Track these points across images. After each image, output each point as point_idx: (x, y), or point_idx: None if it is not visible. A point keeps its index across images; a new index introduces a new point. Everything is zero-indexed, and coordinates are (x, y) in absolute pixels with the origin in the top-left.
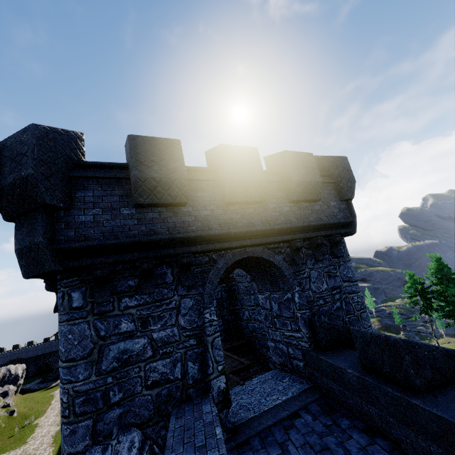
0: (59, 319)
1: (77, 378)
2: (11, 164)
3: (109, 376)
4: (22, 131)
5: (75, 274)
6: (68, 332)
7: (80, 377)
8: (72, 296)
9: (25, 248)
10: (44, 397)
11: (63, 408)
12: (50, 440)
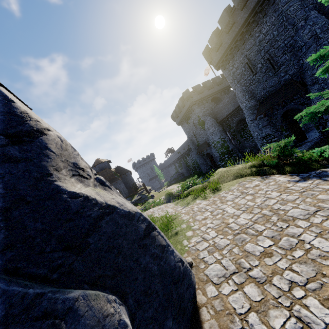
0: None
1: (296, 2)
2: None
3: (301, 2)
4: None
5: None
6: None
7: (296, 2)
8: None
9: None
10: None
11: (295, 10)
12: None
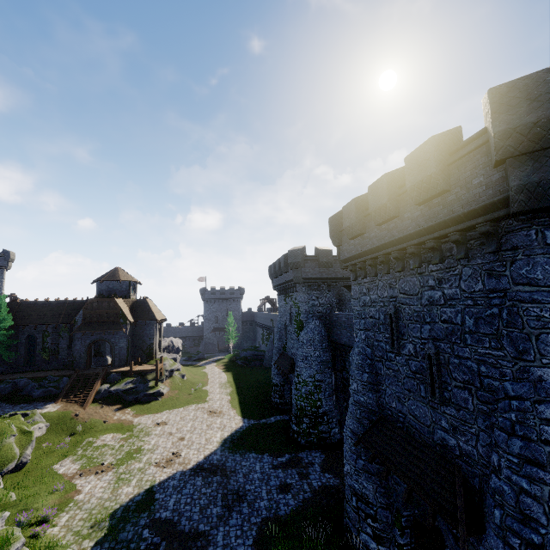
0: (526, 253)
1: None
2: (529, 105)
3: None
4: (545, 72)
5: (546, 215)
6: (544, 263)
7: None
8: (546, 234)
9: (530, 184)
10: (197, 372)
11: (544, 322)
12: (228, 404)
